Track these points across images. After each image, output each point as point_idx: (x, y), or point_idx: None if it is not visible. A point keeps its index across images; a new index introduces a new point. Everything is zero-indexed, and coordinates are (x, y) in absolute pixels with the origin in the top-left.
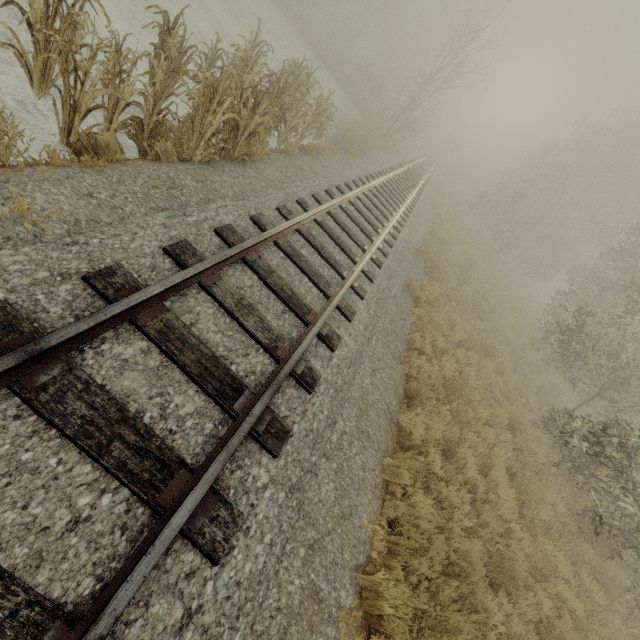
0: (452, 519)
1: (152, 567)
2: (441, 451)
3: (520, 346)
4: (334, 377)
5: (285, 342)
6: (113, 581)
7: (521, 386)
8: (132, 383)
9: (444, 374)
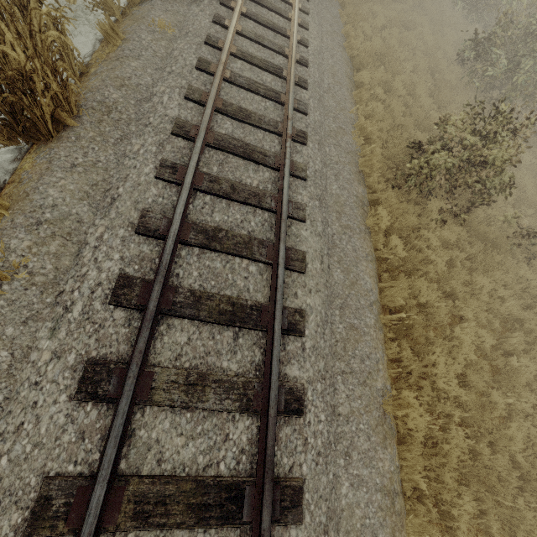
0: (394, 112)
1: (293, 107)
2: (383, 89)
3: (438, 12)
4: (314, 60)
5: (285, 48)
6: (284, 116)
7: (439, 43)
8: (248, 75)
9: (375, 49)
